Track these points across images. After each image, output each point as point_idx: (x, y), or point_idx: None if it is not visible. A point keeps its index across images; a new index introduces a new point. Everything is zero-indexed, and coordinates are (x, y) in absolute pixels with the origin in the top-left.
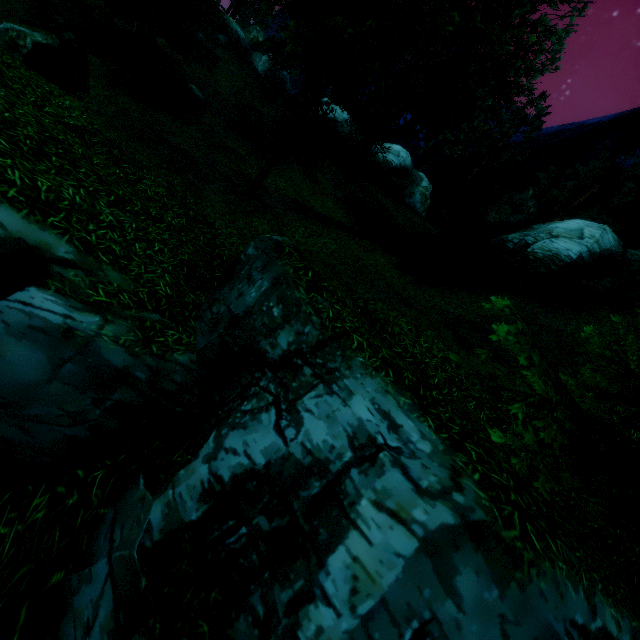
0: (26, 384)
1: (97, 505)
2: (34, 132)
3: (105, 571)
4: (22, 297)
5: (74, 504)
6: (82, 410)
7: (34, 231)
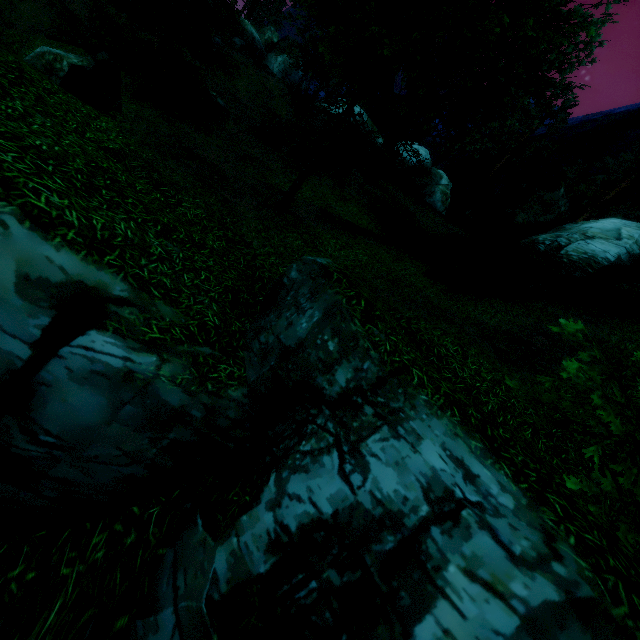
0: (87, 427)
1: (155, 545)
2: (83, 164)
3: (172, 621)
4: (84, 342)
5: (132, 543)
6: (139, 449)
7: (92, 272)
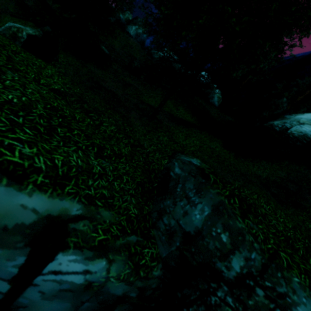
0: None
1: None
2: (42, 108)
3: None
4: (52, 266)
5: None
6: None
7: (56, 203)
